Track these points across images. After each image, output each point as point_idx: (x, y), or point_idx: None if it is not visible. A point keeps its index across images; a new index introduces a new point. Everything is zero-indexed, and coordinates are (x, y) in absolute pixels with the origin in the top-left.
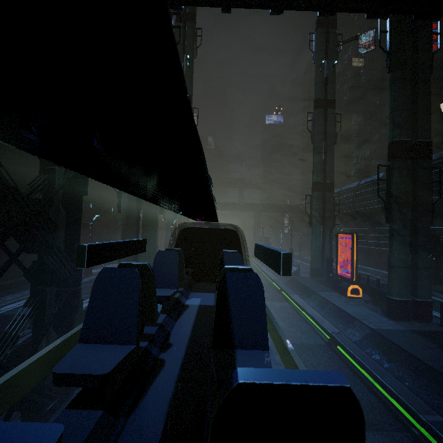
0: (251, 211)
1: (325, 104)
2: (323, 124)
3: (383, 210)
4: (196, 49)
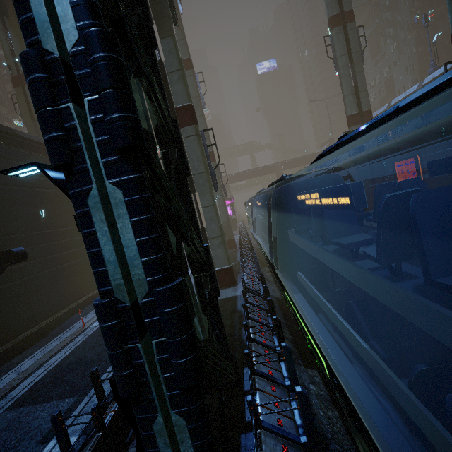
0: (273, 172)
1: (342, 19)
2: (345, 45)
3: (426, 126)
4: (179, 2)
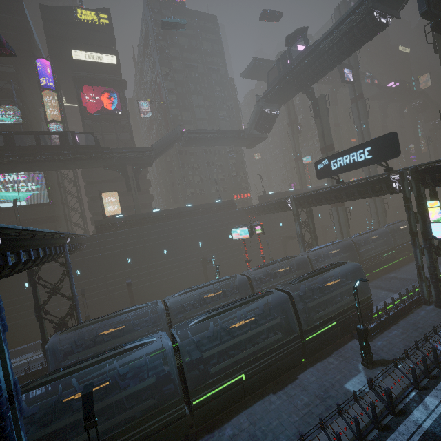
0: None
1: None
2: None
3: None
4: (367, 113)
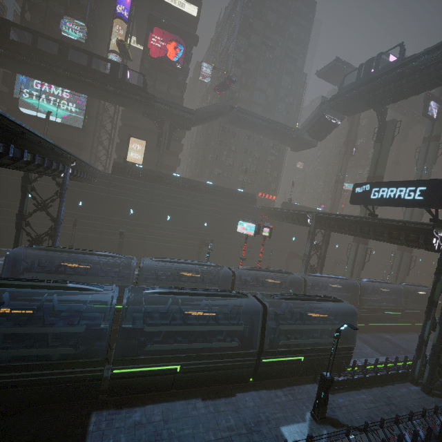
0: None
1: None
2: None
3: None
4: (435, 159)
